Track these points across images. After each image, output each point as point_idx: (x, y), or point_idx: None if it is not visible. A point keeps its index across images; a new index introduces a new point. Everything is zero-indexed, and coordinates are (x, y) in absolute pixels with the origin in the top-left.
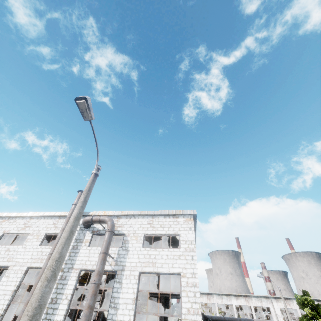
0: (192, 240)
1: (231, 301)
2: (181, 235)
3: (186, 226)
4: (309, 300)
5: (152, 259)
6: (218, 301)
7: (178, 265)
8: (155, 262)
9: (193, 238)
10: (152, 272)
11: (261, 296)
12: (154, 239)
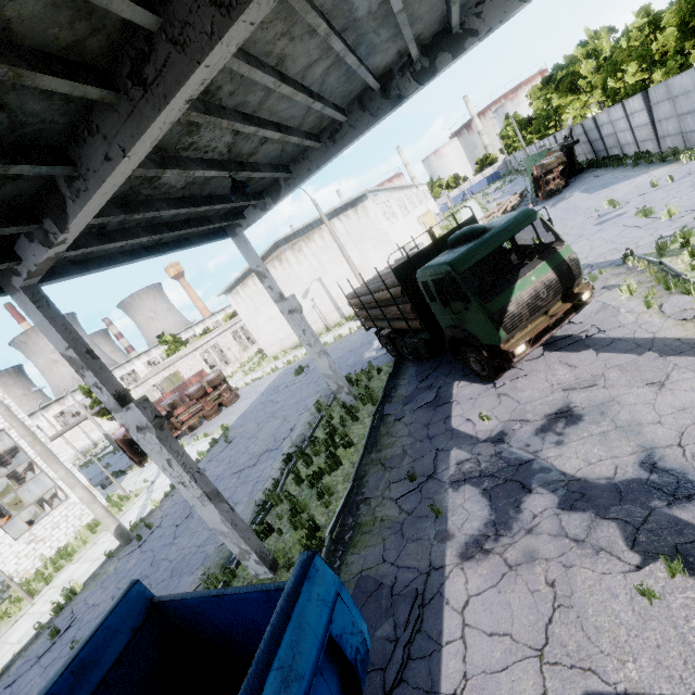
0: None
1: None
2: None
3: None
4: None
5: None
6: None
7: None
8: None
9: None
10: None
11: None
12: None
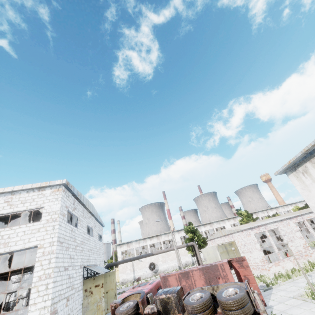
0: (57, 210)
1: (146, 242)
2: (45, 208)
3: (53, 197)
4: (191, 227)
5: (4, 239)
6: (137, 245)
7: (37, 238)
8: (8, 241)
9: (59, 208)
10: (2, 253)
11: (168, 232)
12: (40, 214)
